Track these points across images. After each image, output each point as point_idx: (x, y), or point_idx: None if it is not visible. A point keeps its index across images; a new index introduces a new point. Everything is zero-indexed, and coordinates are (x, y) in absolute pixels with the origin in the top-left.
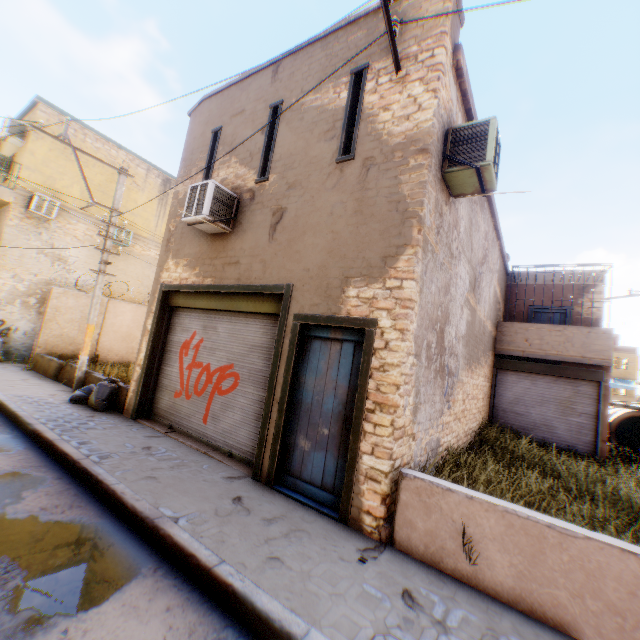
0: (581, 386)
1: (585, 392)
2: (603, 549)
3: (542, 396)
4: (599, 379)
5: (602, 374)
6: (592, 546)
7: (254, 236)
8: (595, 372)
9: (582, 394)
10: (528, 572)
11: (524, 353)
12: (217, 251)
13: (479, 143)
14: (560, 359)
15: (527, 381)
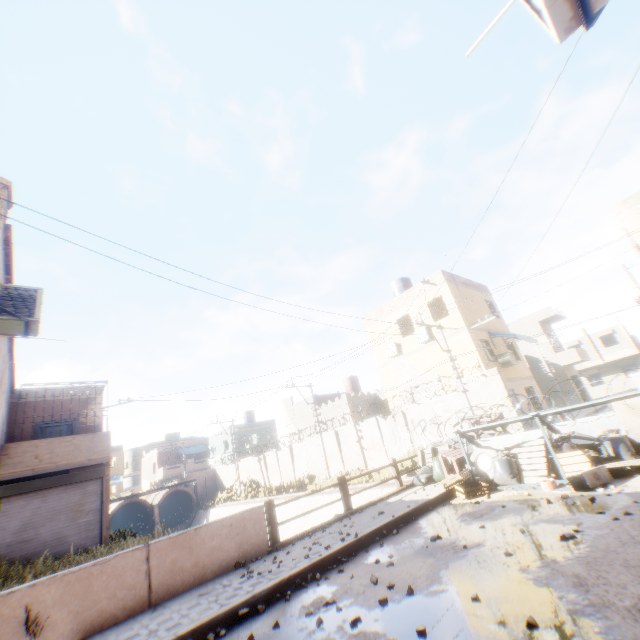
0: (90, 486)
1: (94, 490)
2: (126, 555)
3: (55, 509)
4: (104, 475)
5: (106, 470)
6: (120, 558)
7: None
8: (101, 470)
9: (91, 493)
10: (84, 606)
11: (37, 471)
12: None
13: (31, 303)
14: (72, 467)
15: (39, 499)
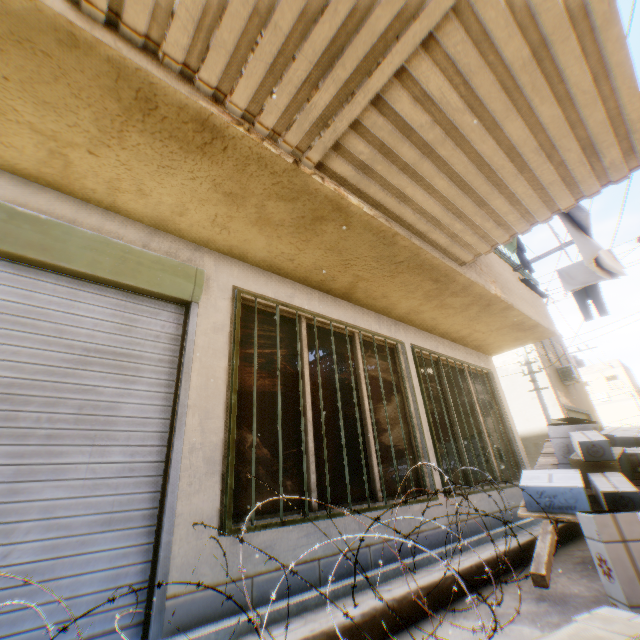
0: None
1: None
2: None
3: None
4: None
5: None
6: None
7: (572, 390)
8: None
9: None
10: None
11: None
12: (567, 392)
13: None
14: None
15: None
